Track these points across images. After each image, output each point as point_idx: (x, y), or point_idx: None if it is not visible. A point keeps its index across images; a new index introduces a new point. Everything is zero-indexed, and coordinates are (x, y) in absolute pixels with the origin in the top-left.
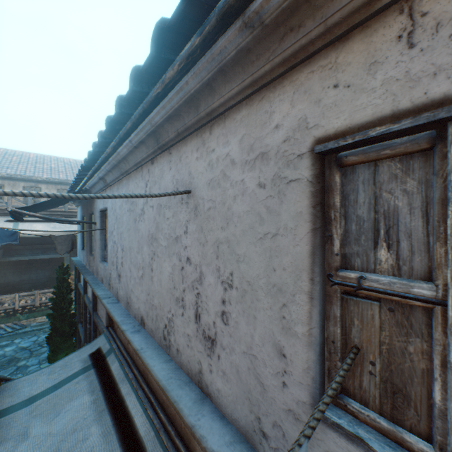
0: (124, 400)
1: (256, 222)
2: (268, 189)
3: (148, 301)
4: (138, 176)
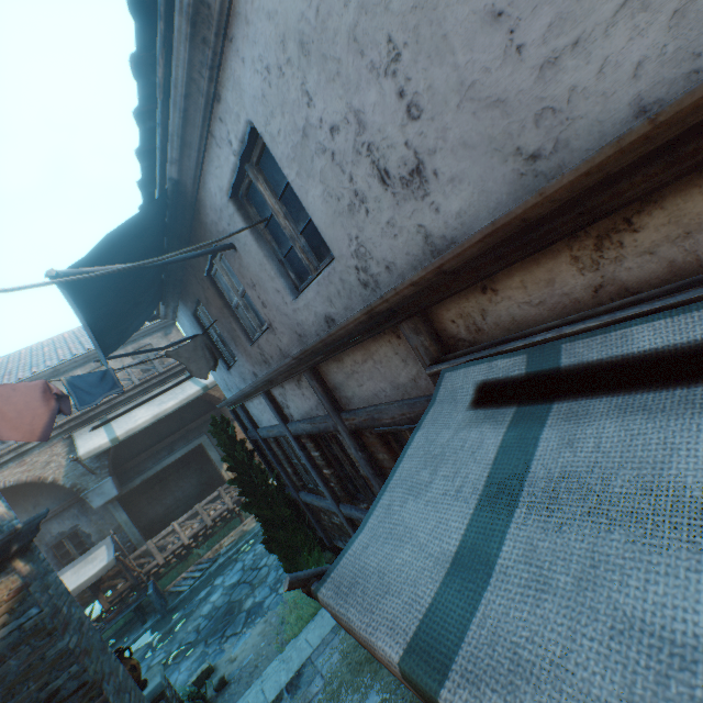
0: None
1: None
2: None
3: None
4: None
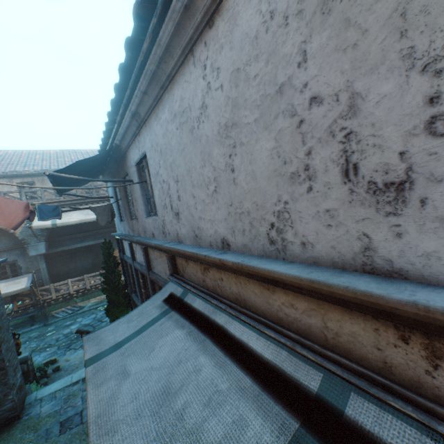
0: (226, 329)
1: None
2: None
3: (232, 214)
4: (186, 70)
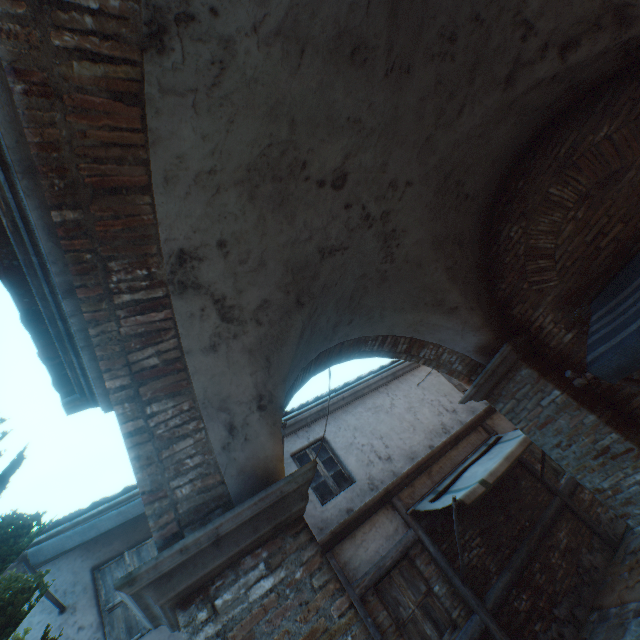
0: (466, 465)
1: (439, 382)
2: (437, 377)
3: (427, 433)
4: (375, 394)
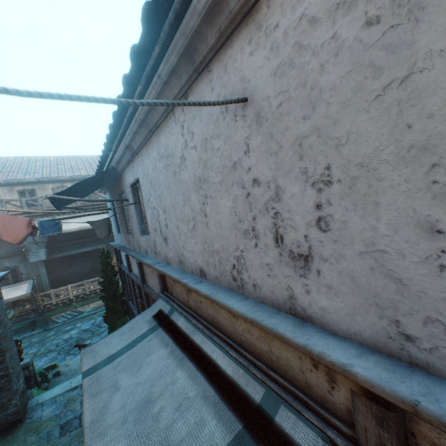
0: (201, 348)
1: (366, 78)
2: (385, 20)
3: (206, 250)
4: (169, 124)
